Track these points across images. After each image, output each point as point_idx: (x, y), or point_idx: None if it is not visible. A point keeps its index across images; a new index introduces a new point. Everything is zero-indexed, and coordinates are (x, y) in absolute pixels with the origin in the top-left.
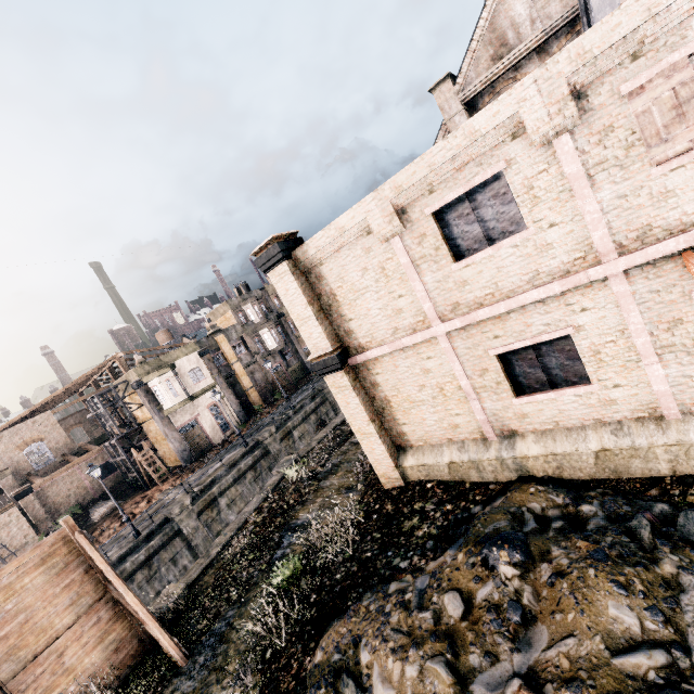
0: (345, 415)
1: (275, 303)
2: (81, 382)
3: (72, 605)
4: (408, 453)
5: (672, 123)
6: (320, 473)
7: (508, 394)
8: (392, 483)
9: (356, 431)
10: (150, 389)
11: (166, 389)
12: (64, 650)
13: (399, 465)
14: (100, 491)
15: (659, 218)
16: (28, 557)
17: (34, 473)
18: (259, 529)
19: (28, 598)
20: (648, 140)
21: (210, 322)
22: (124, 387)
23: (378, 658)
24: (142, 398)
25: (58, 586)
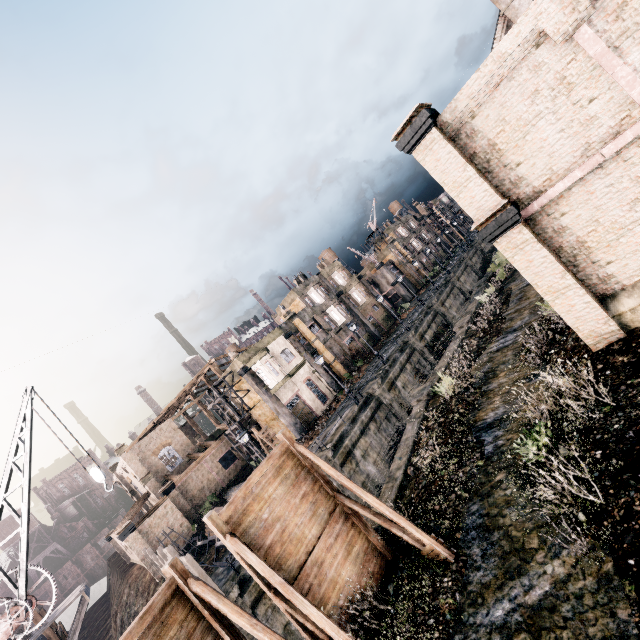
0: (527, 279)
1: (332, 284)
2: (185, 394)
3: (313, 516)
4: (620, 297)
5: None
6: (473, 384)
7: None
8: (604, 340)
9: (544, 292)
10: (254, 373)
11: (268, 370)
12: (321, 561)
13: (612, 314)
14: (226, 481)
15: None
16: (265, 468)
17: (169, 474)
18: (443, 440)
19: (277, 507)
20: None
21: (285, 309)
22: (229, 379)
23: None
24: (250, 382)
25: (296, 496)
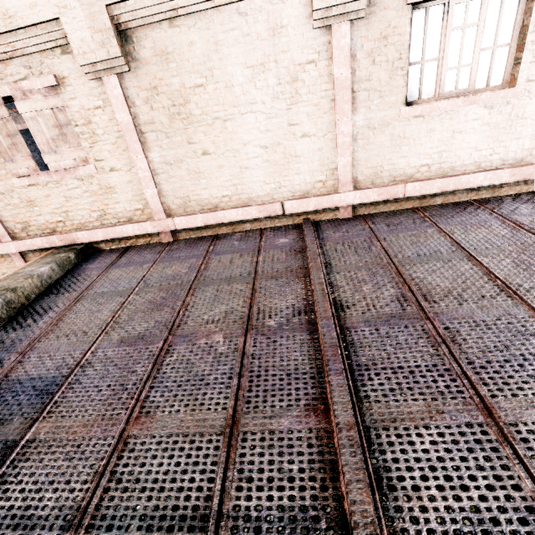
0: None
1: None
2: None
3: None
4: None
5: (13, 148)
6: None
7: None
8: None
9: None
10: None
11: None
12: None
13: None
14: None
15: (33, 219)
16: None
17: None
18: None
19: None
20: (4, 154)
21: None
22: None
23: None
24: None
25: None
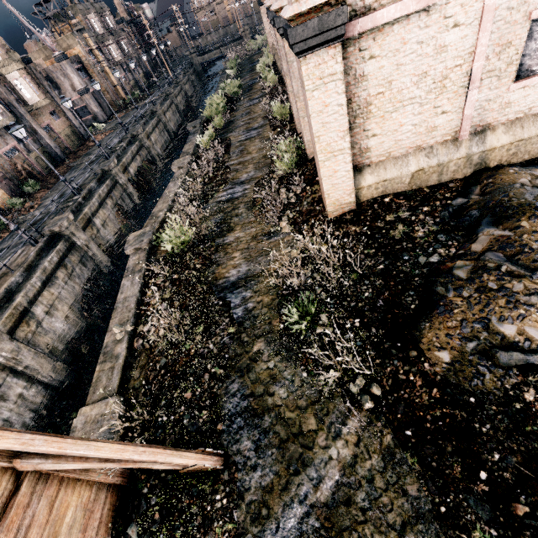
0: (313, 127)
1: None
2: None
3: None
4: (365, 173)
5: None
6: (206, 234)
7: (510, 78)
8: (341, 209)
9: (321, 149)
10: None
11: None
12: None
13: (356, 187)
14: None
15: None
16: None
17: None
18: (181, 303)
19: None
20: None
21: None
22: None
23: (532, 322)
24: None
25: None
